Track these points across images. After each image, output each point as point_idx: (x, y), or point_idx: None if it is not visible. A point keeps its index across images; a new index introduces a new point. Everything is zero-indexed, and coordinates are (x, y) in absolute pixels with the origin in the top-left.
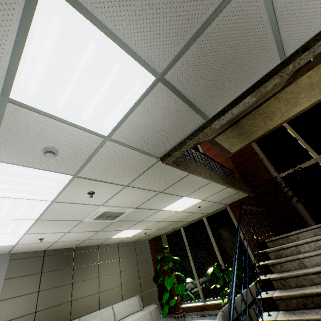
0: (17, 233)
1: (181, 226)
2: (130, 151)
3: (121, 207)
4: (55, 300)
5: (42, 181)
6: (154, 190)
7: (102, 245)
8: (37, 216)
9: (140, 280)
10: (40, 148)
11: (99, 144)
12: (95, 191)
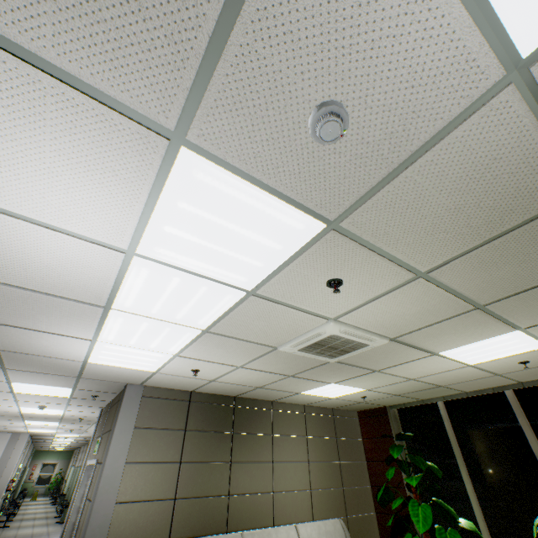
0: (165, 352)
1: (440, 399)
2: (532, 146)
3: (364, 333)
4: (205, 485)
5: (256, 233)
6: (467, 299)
7: (277, 402)
8: (209, 323)
9: (343, 487)
10: (309, 105)
11: (472, 100)
12: (344, 280)
